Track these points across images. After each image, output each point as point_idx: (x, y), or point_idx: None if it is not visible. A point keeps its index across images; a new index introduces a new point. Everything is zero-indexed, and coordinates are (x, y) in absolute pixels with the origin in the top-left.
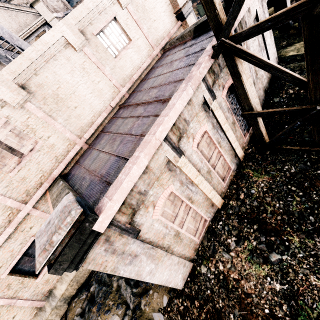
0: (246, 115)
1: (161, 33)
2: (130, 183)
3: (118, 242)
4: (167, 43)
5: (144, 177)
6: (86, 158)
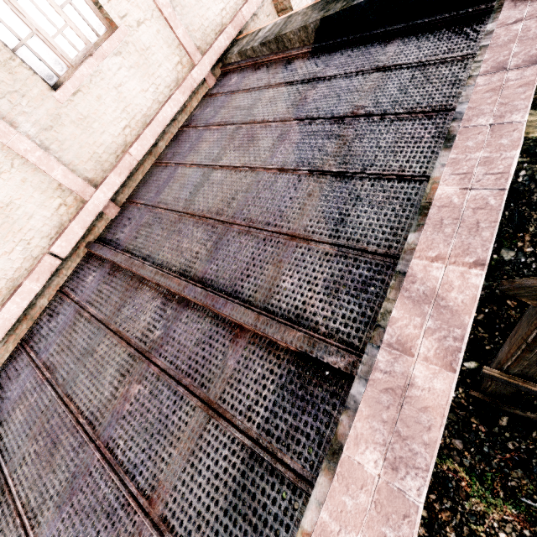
0: (500, 379)
1: (214, 11)
2: None
3: None
4: (231, 44)
5: None
6: None
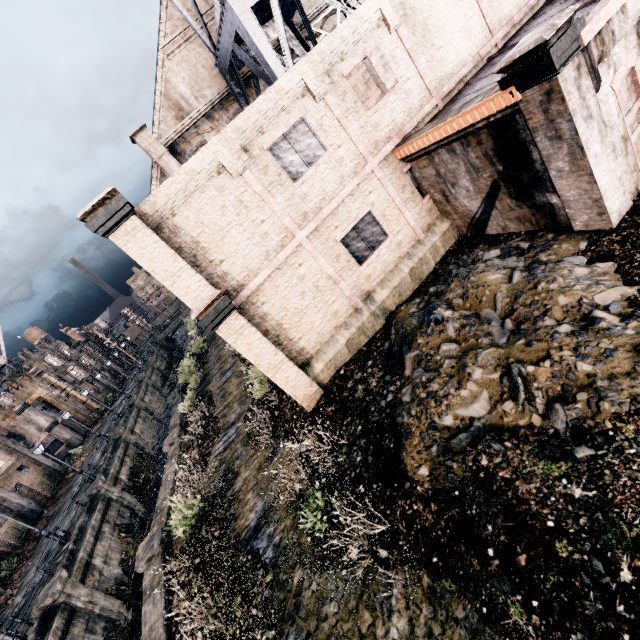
0: None
1: None
2: (614, 7)
3: (584, 81)
4: None
5: (620, 17)
6: (450, 109)
